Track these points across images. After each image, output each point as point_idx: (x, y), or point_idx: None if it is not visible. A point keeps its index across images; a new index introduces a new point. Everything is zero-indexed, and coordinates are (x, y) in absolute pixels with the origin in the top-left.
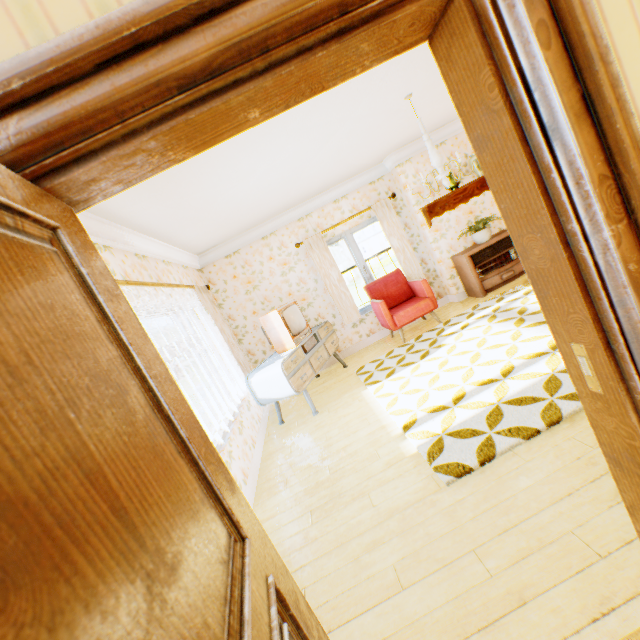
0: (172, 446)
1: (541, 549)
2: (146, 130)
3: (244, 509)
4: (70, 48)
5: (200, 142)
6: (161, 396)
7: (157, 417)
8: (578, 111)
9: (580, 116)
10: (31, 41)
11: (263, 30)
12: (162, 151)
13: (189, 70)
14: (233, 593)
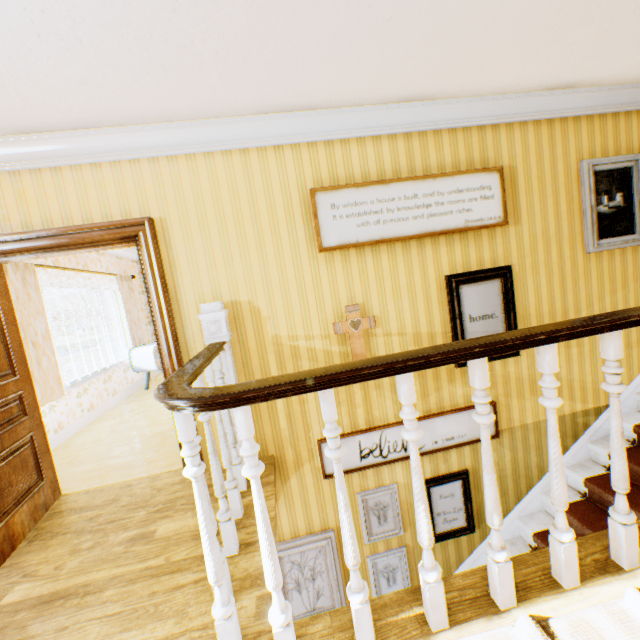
0: (2, 340)
1: (177, 451)
2: (30, 254)
3: (27, 373)
4: (10, 237)
5: (52, 256)
6: (6, 328)
7: (1, 332)
8: (156, 288)
9: (156, 289)
10: (4, 225)
11: (67, 243)
12: (37, 257)
13: (43, 247)
14: (2, 379)
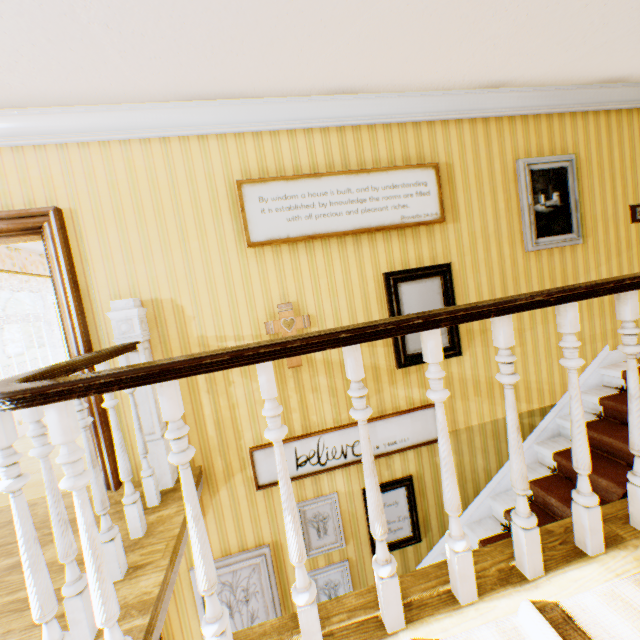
0: None
1: None
2: None
3: None
4: None
5: None
6: None
7: None
8: (64, 284)
9: (64, 285)
10: None
11: None
12: None
13: None
14: None
